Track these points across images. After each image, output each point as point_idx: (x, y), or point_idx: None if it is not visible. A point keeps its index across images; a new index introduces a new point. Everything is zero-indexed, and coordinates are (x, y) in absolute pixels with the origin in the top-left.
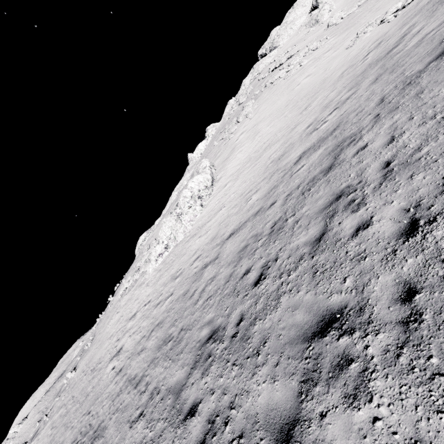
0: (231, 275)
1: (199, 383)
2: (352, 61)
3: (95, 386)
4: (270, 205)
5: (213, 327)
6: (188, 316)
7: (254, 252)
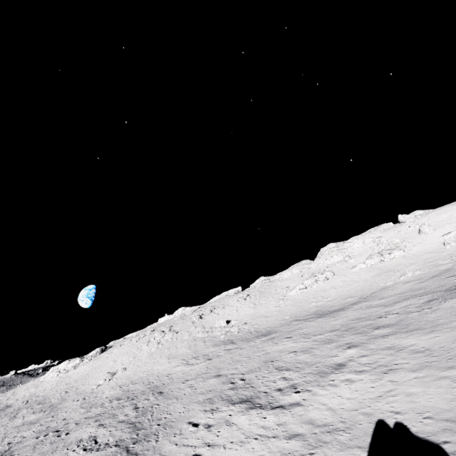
0: None
1: None
2: (78, 385)
3: None
4: None
5: None
6: None
7: None
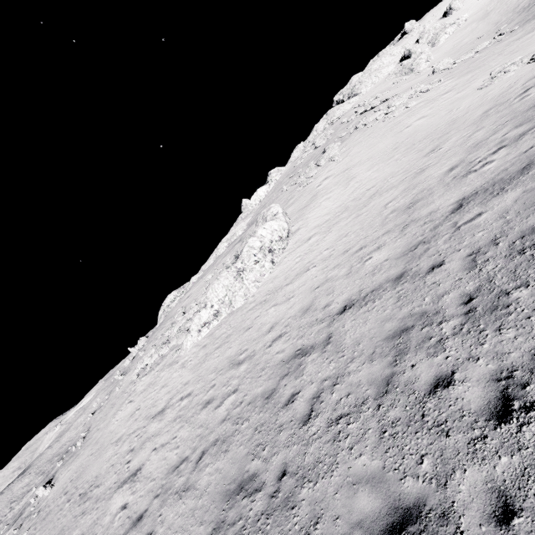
0: (390, 381)
1: None
2: (498, 99)
3: (86, 534)
4: (431, 267)
5: (394, 497)
6: (293, 445)
7: (442, 345)
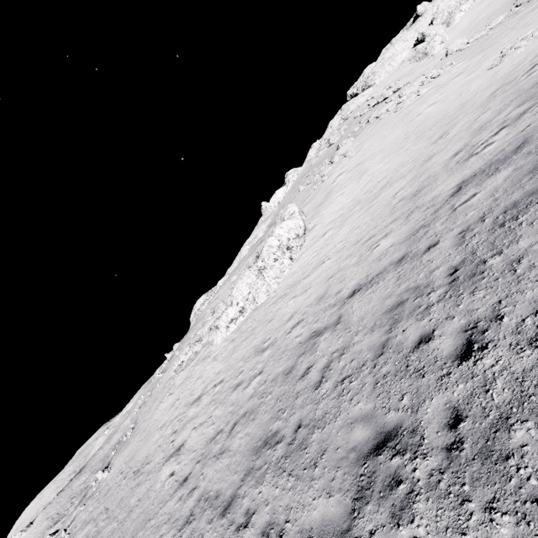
0: (385, 345)
1: (393, 536)
2: (506, 78)
3: (142, 499)
4: (427, 247)
5: (380, 426)
6: (307, 405)
7: (428, 310)
